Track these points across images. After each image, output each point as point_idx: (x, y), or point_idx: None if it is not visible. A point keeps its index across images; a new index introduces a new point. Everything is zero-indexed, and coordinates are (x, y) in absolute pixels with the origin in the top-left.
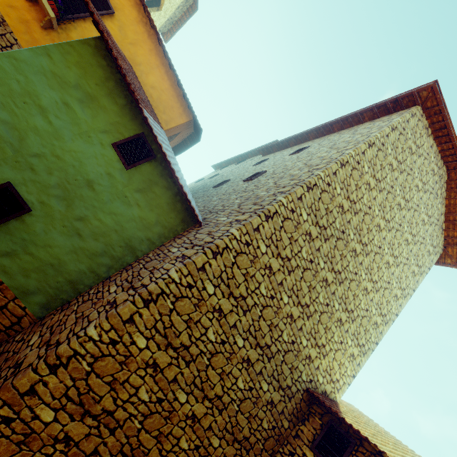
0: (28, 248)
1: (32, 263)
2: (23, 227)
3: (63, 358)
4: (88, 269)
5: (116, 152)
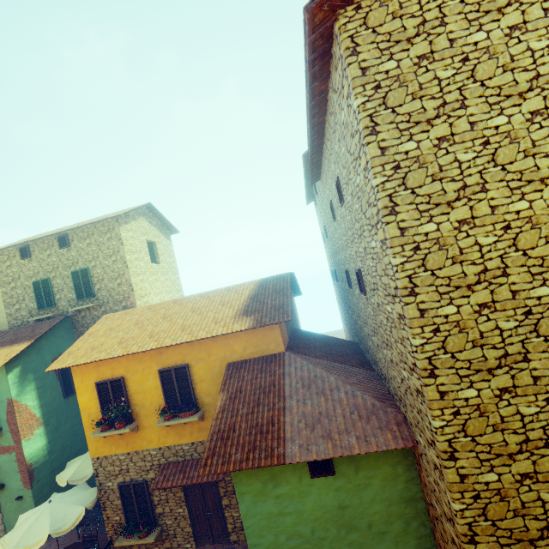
0: None
1: None
2: None
3: None
4: (417, 539)
5: (318, 477)
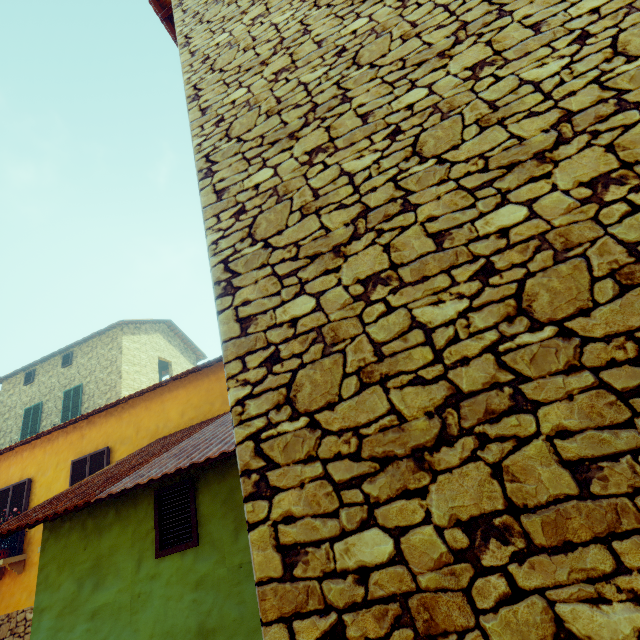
0: None
1: None
2: None
3: None
4: None
5: (168, 555)
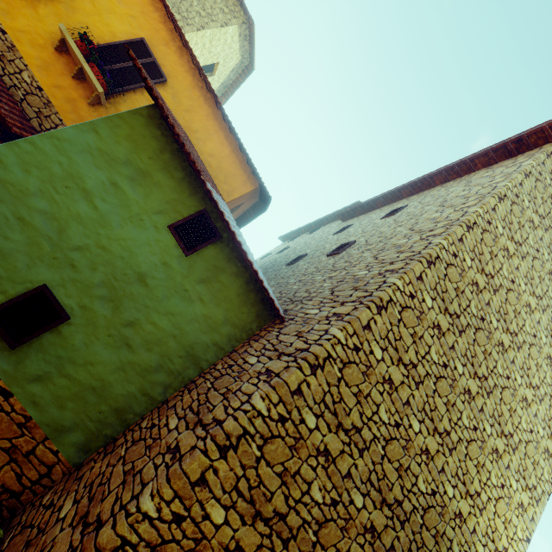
0: (65, 369)
1: (69, 388)
2: (59, 341)
3: (105, 551)
4: (140, 391)
5: (173, 235)
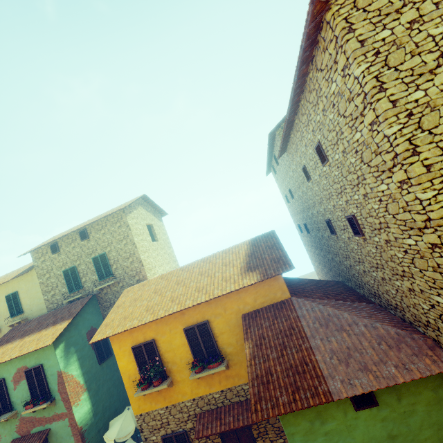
0: None
1: None
2: None
3: None
4: None
5: (362, 409)
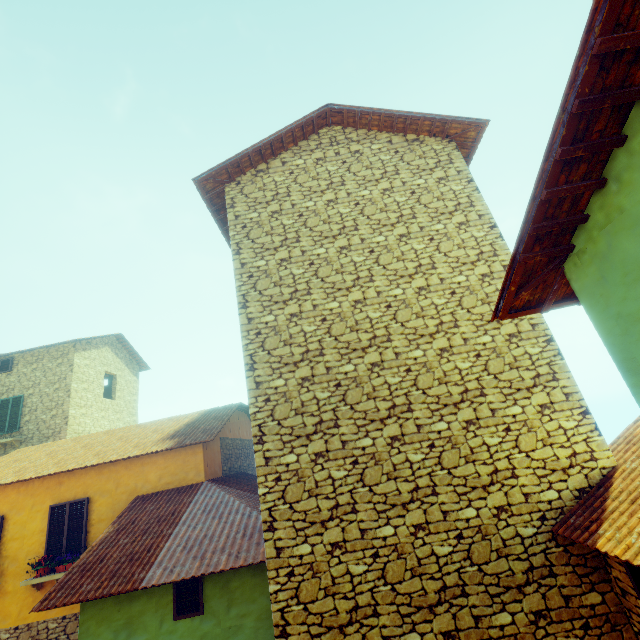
0: None
1: None
2: None
3: None
4: None
5: (183, 619)
